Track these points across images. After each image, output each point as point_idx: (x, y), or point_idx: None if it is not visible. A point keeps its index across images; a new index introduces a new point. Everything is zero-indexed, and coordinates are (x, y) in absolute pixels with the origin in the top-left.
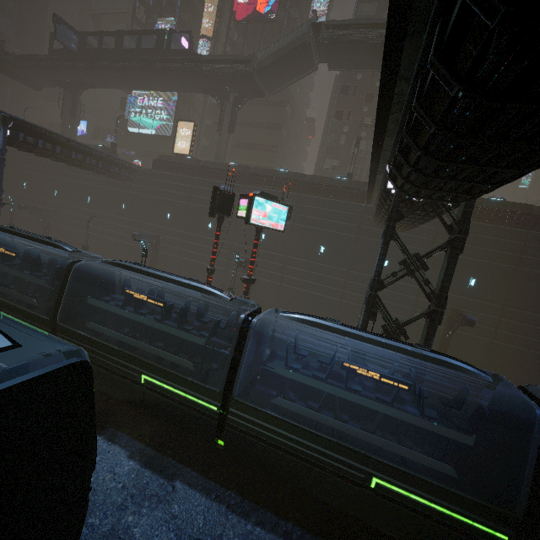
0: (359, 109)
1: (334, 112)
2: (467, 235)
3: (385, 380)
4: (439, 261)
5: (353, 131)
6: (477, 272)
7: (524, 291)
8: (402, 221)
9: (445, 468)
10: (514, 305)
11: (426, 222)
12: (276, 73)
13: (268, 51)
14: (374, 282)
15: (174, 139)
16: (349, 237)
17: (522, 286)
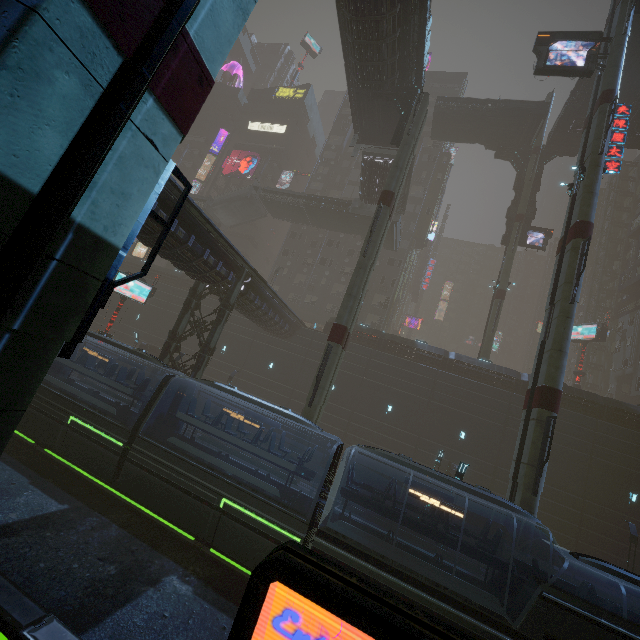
0: (304, 251)
1: (282, 249)
2: (225, 307)
3: (100, 357)
4: (310, 367)
5: (297, 266)
6: (337, 379)
7: (368, 399)
8: (252, 317)
9: (112, 409)
10: (361, 410)
11: (260, 317)
12: (229, 213)
13: (223, 197)
14: (169, 333)
15: (135, 245)
16: (247, 340)
17: (367, 394)
